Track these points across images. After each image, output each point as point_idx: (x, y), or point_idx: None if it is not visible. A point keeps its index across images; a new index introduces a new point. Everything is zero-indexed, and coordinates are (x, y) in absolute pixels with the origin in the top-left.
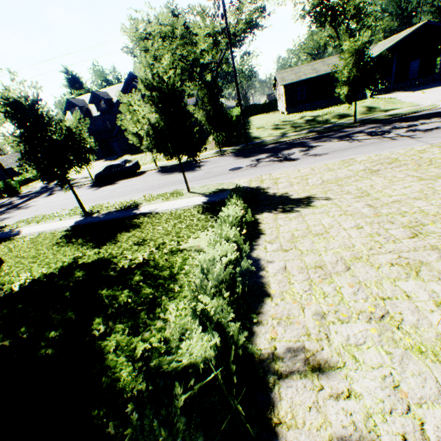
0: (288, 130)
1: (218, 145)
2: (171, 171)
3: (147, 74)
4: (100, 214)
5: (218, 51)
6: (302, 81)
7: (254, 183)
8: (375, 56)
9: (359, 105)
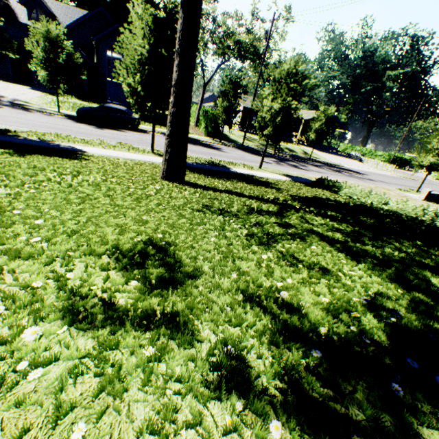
0: (259, 145)
1: (209, 134)
2: (190, 143)
3: (290, 69)
4: (189, 162)
5: (238, 57)
6: (256, 111)
7: (307, 178)
8: (306, 119)
9: (298, 147)
